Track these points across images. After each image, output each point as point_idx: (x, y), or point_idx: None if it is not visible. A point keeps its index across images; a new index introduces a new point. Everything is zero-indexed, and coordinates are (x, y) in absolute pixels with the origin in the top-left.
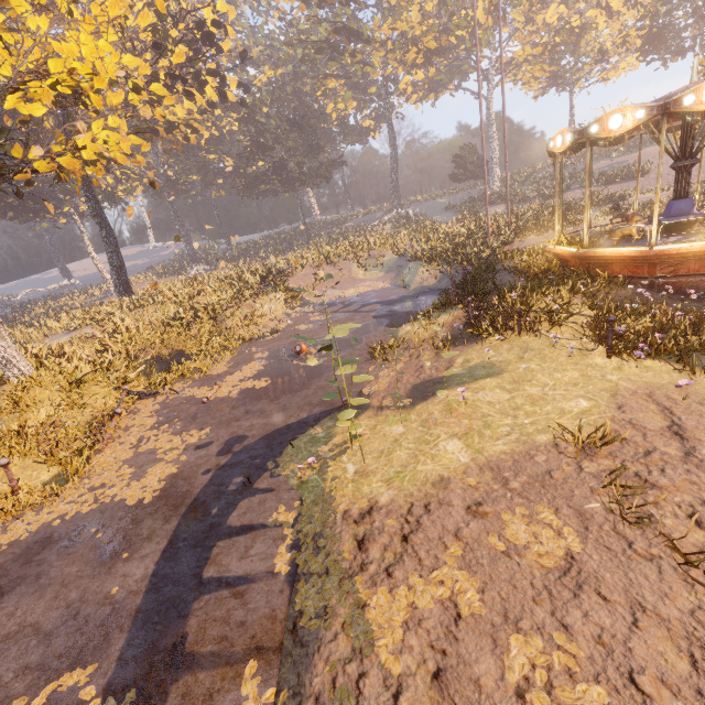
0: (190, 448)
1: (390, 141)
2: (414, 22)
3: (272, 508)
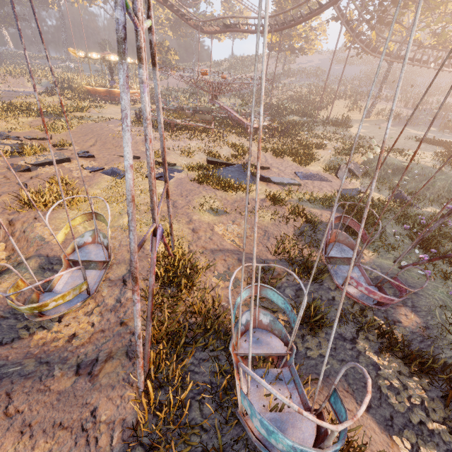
0: None
1: (60, 18)
2: None
3: None
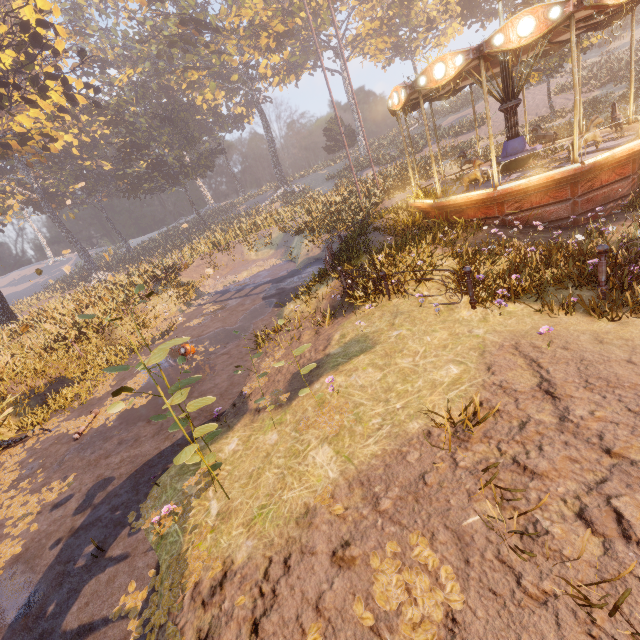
0: (45, 510)
1: (263, 124)
2: (258, 8)
3: (121, 587)
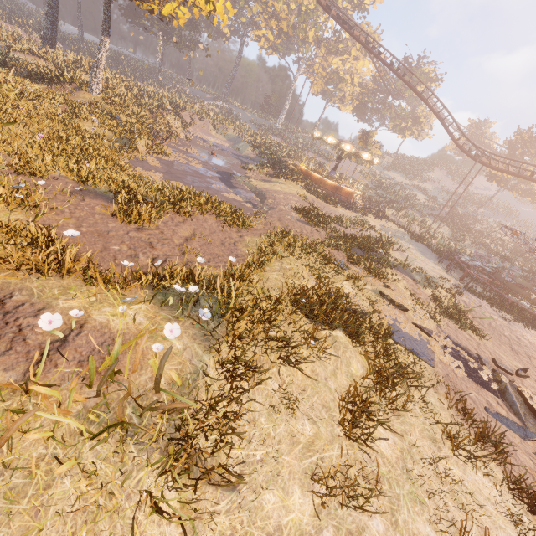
0: (200, 163)
1: (237, 57)
2: (283, 11)
3: (240, 184)
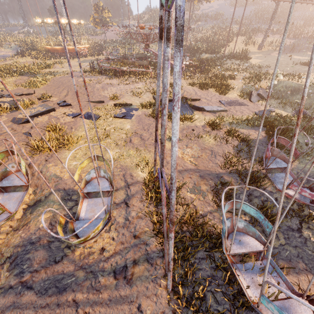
0: None
1: None
2: None
3: None
